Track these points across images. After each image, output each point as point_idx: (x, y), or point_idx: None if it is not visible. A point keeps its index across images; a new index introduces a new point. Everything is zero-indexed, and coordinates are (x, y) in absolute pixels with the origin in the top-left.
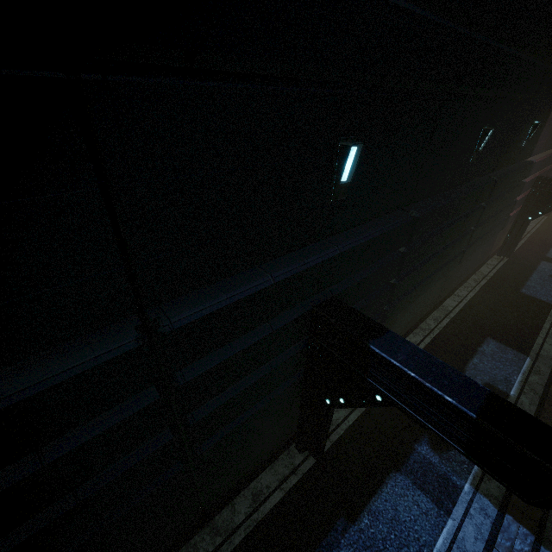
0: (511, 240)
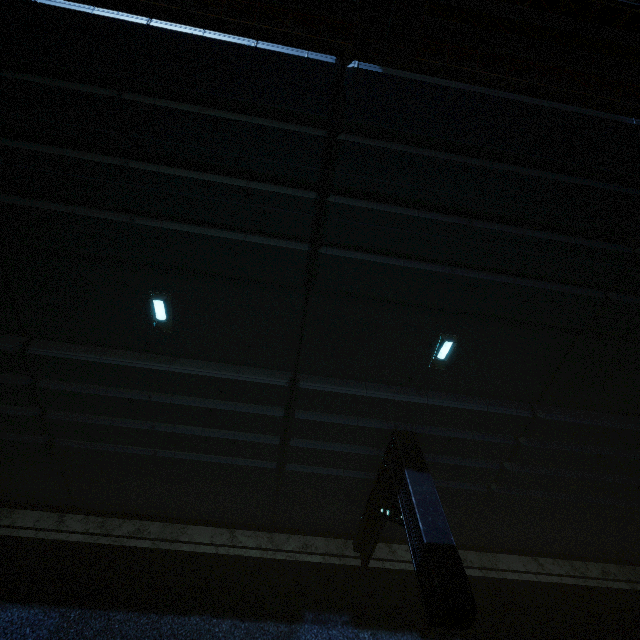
0: None
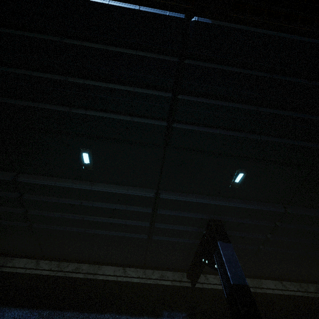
0: None
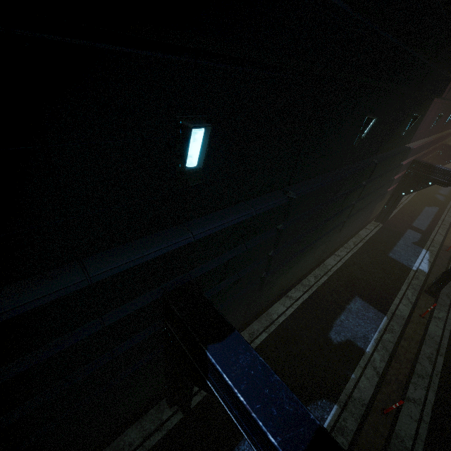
0: (387, 210)
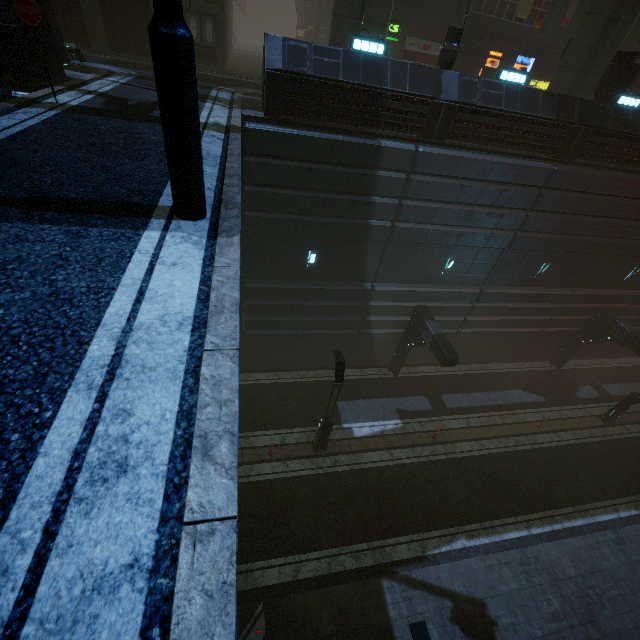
0: (398, 360)
